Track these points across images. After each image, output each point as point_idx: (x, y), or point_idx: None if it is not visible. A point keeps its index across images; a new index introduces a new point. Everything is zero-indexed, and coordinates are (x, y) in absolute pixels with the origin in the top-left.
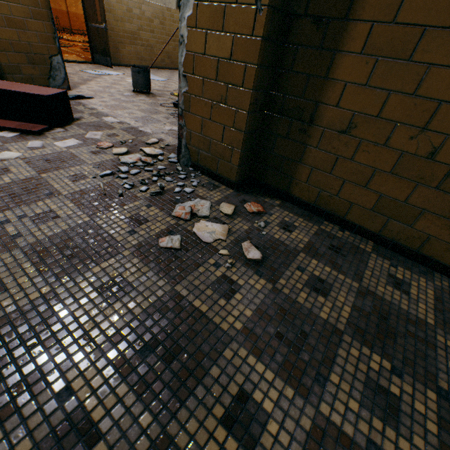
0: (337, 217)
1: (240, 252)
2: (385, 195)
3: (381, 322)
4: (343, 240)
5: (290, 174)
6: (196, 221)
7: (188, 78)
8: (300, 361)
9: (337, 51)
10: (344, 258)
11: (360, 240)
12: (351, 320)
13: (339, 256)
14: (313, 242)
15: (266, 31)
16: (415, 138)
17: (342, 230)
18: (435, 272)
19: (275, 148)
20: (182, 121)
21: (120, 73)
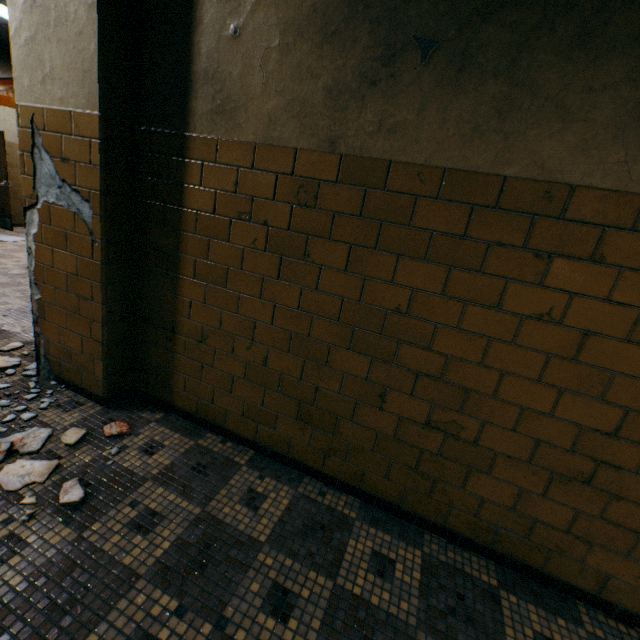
0: (220, 427)
1: (57, 496)
2: (248, 401)
3: (201, 552)
4: (218, 455)
5: (169, 382)
6: (14, 461)
7: (40, 286)
8: (57, 628)
9: (179, 275)
10: (206, 478)
11: (241, 451)
12: (164, 558)
13: (200, 477)
14: (175, 464)
15: (105, 257)
16: (251, 349)
17: (225, 442)
18: (308, 476)
19: (150, 355)
20: (39, 329)
21: (24, 238)
